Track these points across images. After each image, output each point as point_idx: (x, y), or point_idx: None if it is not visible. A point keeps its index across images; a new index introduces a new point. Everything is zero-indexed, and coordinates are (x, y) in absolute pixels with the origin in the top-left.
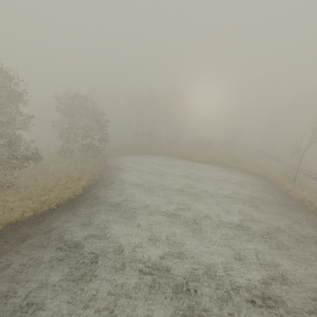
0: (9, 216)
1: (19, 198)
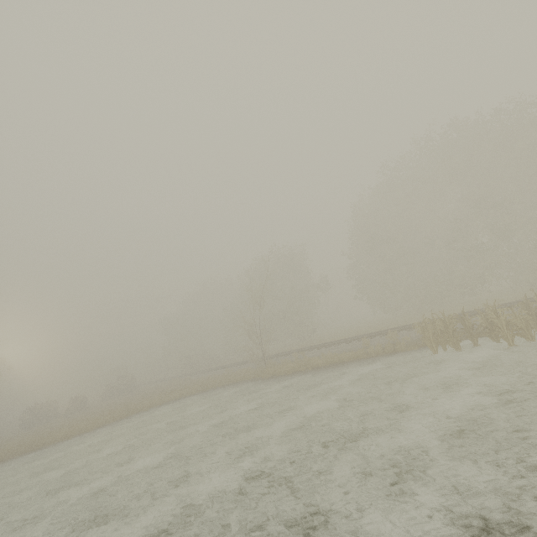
0: None
1: None
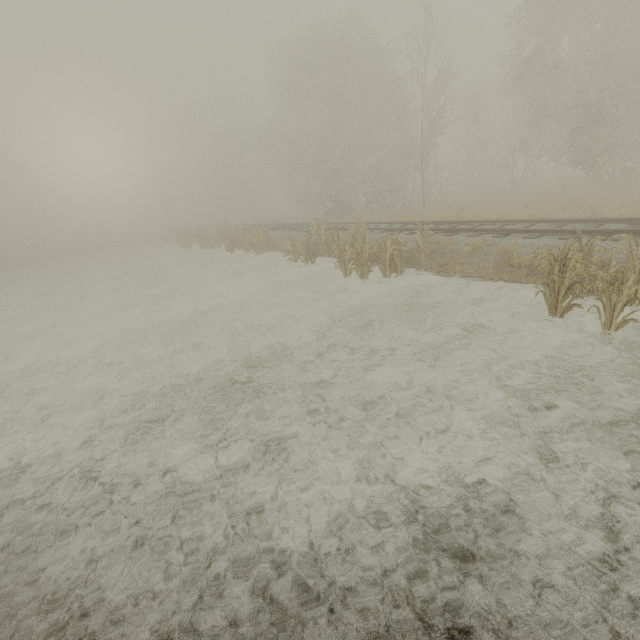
0: None
1: None
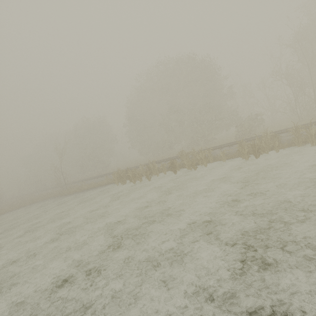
0: None
1: None
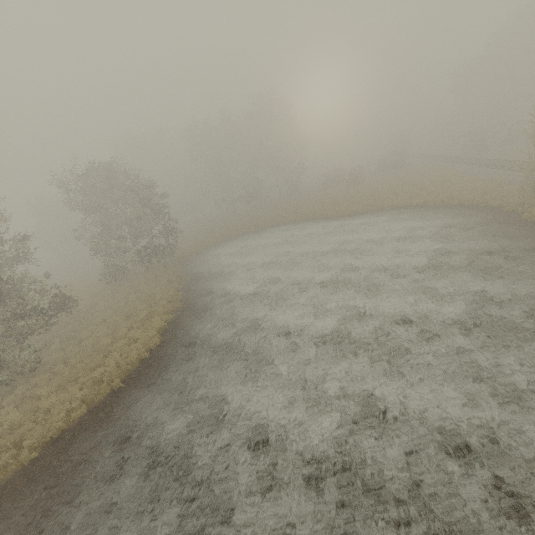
0: (46, 428)
1: (56, 385)
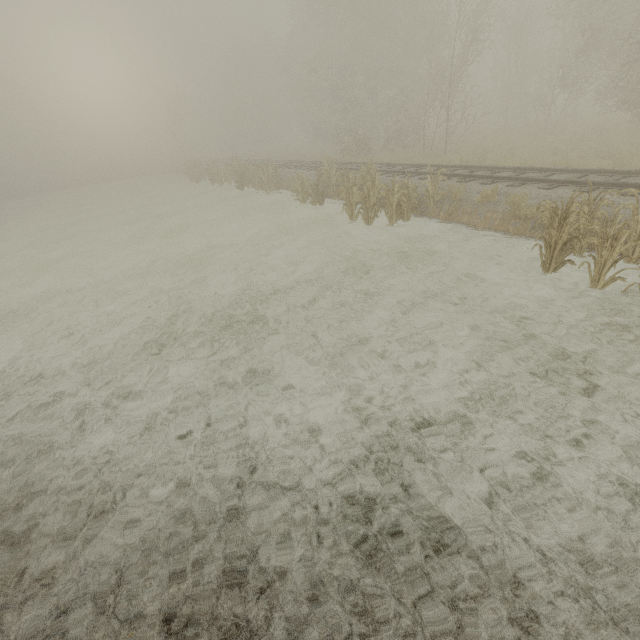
0: None
1: None
